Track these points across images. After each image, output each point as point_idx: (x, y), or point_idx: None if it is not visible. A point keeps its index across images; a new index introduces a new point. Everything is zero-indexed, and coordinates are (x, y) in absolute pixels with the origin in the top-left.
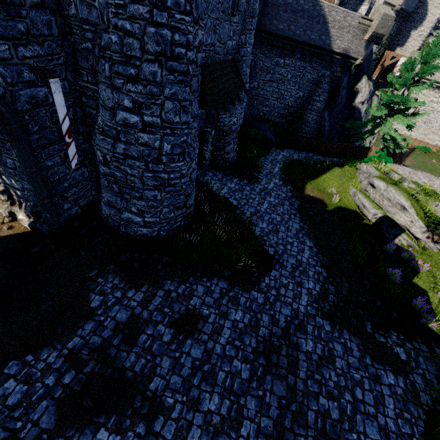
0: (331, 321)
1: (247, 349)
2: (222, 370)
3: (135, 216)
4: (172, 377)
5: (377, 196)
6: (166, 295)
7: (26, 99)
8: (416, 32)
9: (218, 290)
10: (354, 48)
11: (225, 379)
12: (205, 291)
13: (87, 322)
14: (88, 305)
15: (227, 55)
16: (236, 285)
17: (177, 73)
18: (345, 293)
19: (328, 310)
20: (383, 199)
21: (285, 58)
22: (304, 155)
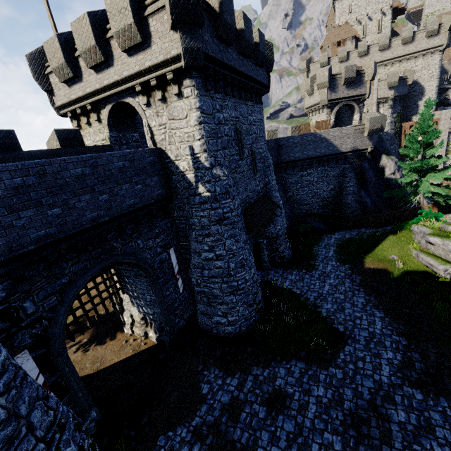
0: (422, 389)
1: (335, 422)
2: (315, 442)
3: (221, 318)
4: (272, 448)
5: (441, 252)
6: (255, 379)
7: (158, 261)
8: (422, 101)
9: (297, 370)
10: (360, 144)
11: (319, 450)
12: (287, 372)
13: (202, 405)
14: (200, 392)
15: (259, 194)
16: (313, 364)
17: (229, 225)
18: (434, 359)
19: (416, 378)
20: (447, 253)
21: (306, 170)
22: (356, 231)
